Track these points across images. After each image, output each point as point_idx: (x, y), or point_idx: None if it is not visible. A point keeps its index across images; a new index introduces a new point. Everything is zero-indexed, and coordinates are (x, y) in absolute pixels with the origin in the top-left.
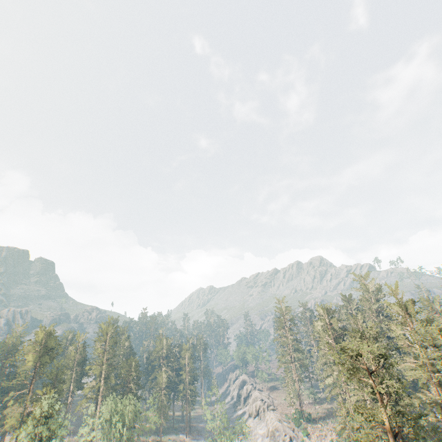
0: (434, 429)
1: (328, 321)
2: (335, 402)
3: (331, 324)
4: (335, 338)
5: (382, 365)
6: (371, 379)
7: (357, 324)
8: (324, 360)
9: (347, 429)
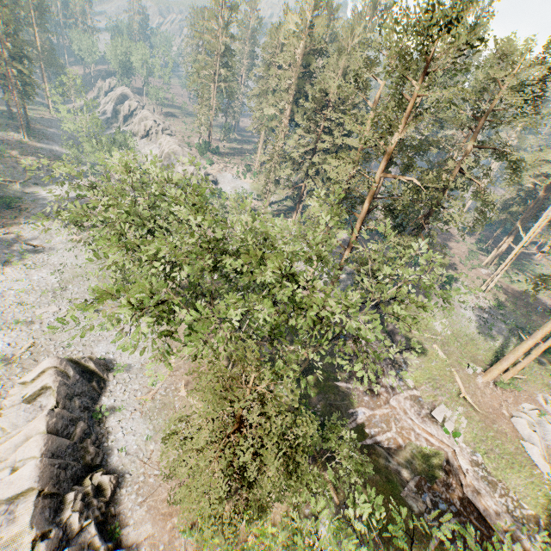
0: (407, 167)
1: (309, 21)
2: (273, 133)
3: (310, 29)
4: (307, 54)
5: (354, 105)
6: (420, 83)
7: (348, 44)
8: (275, 82)
9: (272, 162)
